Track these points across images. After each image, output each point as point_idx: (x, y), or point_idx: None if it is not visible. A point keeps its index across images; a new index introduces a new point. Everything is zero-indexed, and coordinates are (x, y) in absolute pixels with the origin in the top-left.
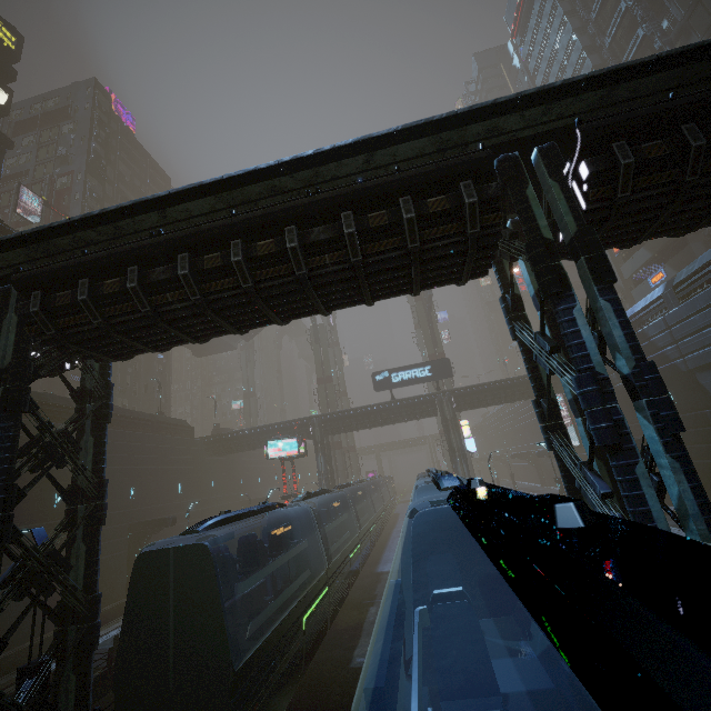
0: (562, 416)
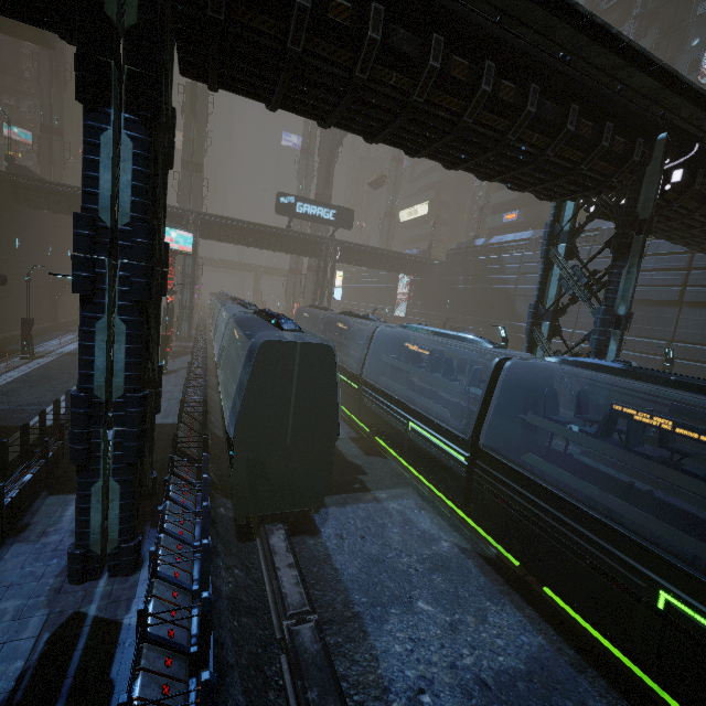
0: (400, 292)
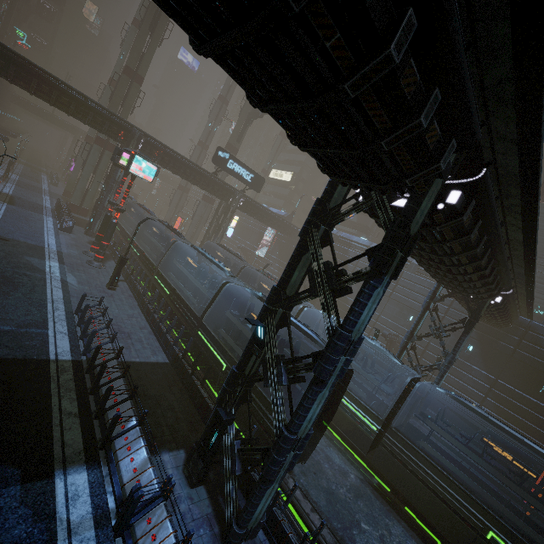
0: (264, 237)
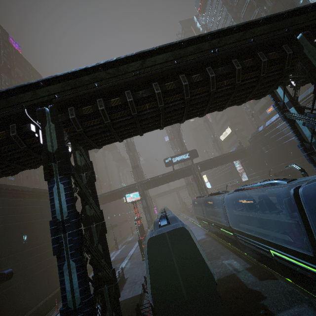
0: (239, 169)
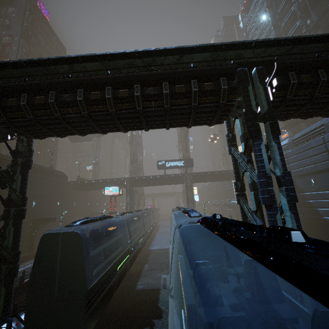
0: None
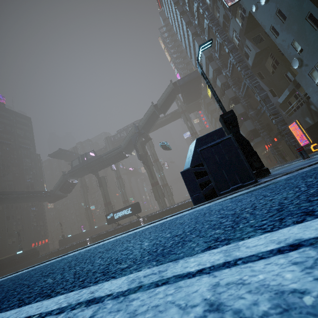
0: None
